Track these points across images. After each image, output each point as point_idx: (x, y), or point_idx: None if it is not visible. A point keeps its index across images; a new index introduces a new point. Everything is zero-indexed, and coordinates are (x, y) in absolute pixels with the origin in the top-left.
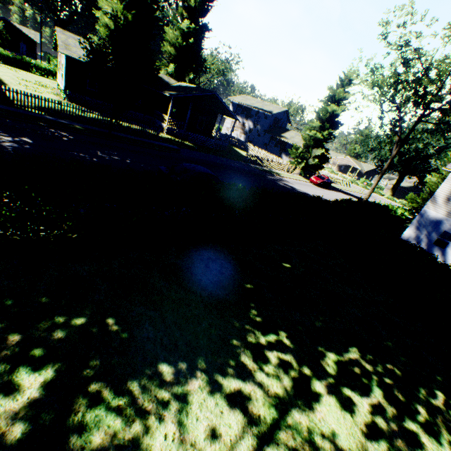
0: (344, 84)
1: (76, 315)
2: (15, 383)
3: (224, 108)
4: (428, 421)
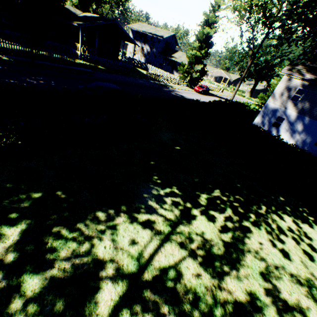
0: (214, 9)
1: (34, 192)
2: (1, 234)
3: (125, 35)
4: (255, 220)
